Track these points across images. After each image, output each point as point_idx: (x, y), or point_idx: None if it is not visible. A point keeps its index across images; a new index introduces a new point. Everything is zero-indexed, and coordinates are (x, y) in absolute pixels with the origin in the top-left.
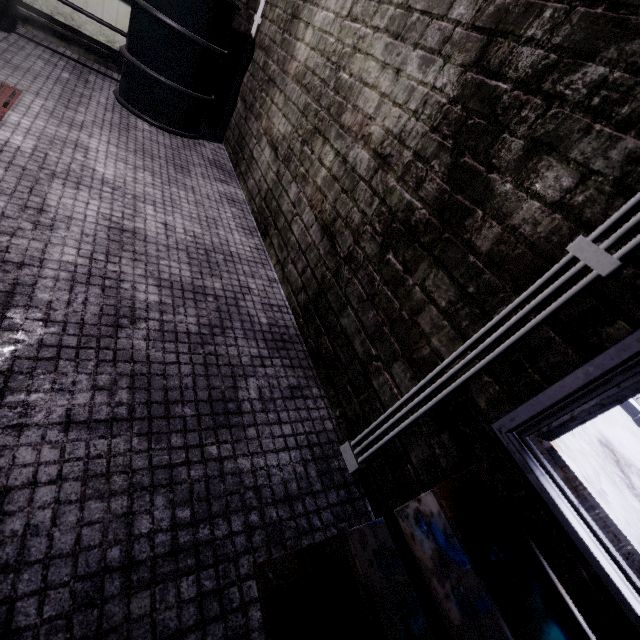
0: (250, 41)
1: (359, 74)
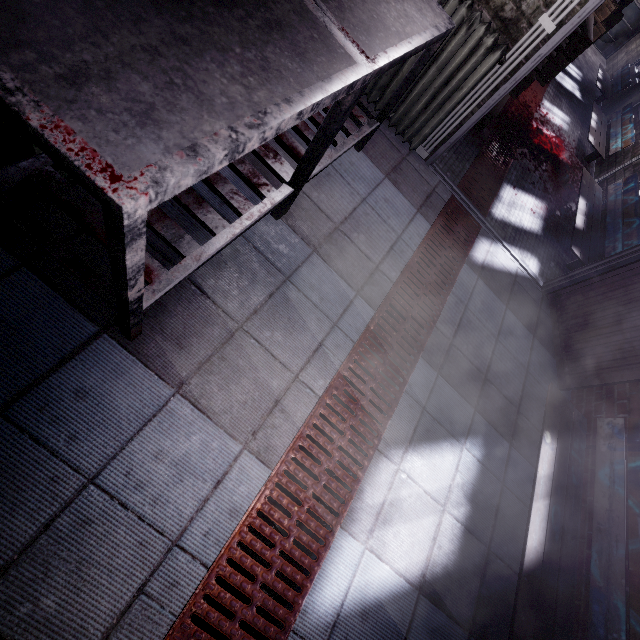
0: None
1: None
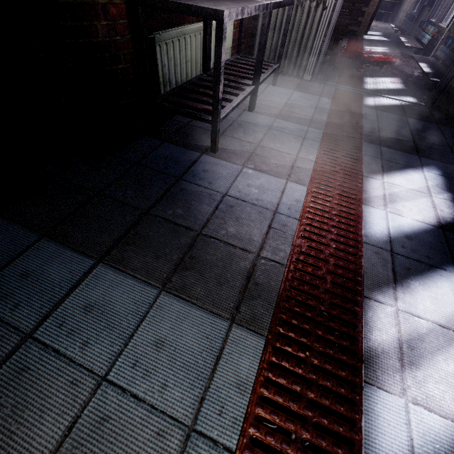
0: None
1: None
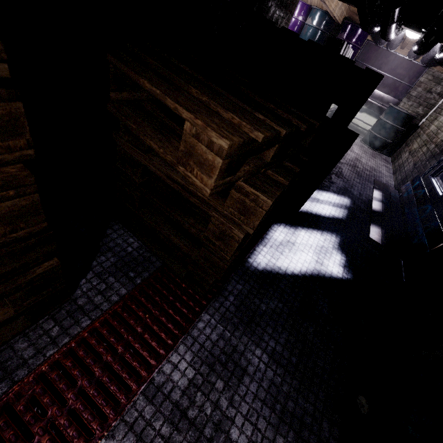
0: (417, 126)
1: (442, 130)
